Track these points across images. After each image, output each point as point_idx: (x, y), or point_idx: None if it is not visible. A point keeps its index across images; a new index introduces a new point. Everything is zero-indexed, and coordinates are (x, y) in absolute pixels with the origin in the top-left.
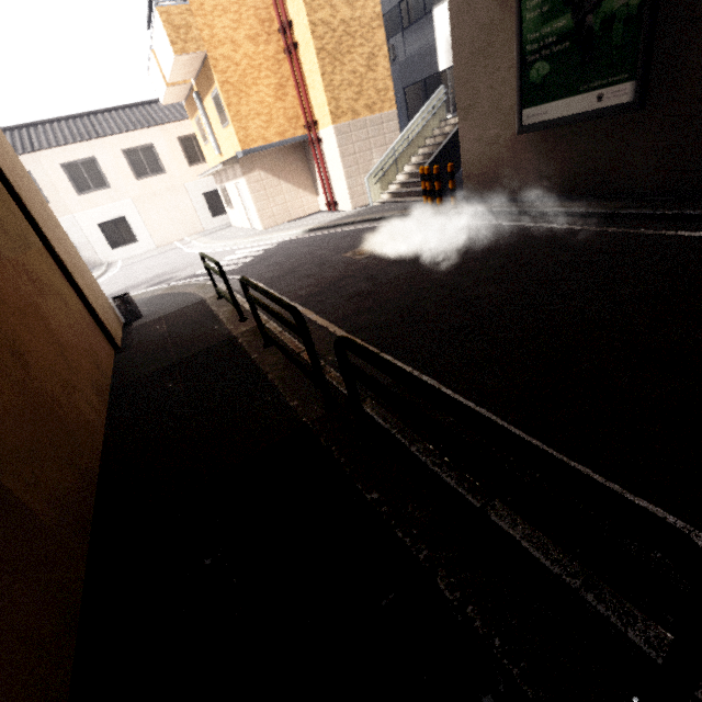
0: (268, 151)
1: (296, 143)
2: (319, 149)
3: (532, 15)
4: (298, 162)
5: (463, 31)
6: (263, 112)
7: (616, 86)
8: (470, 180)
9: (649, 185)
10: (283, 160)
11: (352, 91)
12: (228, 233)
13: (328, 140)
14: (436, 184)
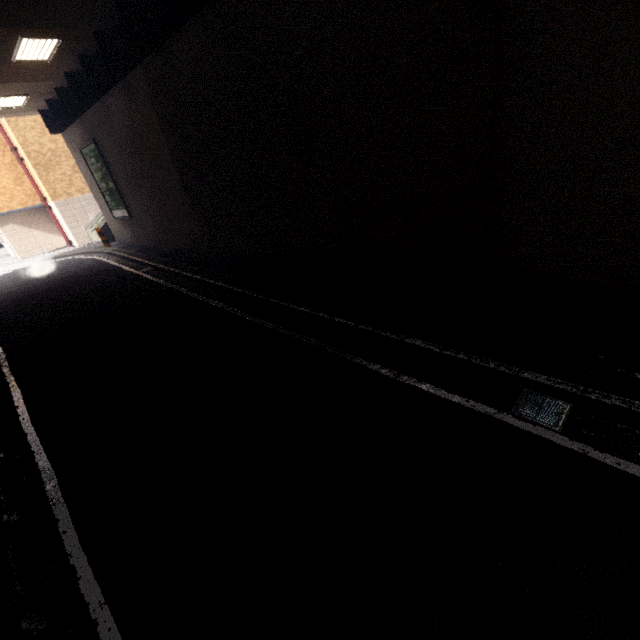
0: (18, 213)
1: (41, 207)
2: (52, 213)
3: (97, 180)
4: (45, 218)
5: (85, 176)
6: (7, 193)
7: (124, 210)
8: (115, 236)
9: (147, 244)
10: (32, 217)
11: (65, 184)
12: (1, 261)
13: (55, 209)
14: (100, 237)
